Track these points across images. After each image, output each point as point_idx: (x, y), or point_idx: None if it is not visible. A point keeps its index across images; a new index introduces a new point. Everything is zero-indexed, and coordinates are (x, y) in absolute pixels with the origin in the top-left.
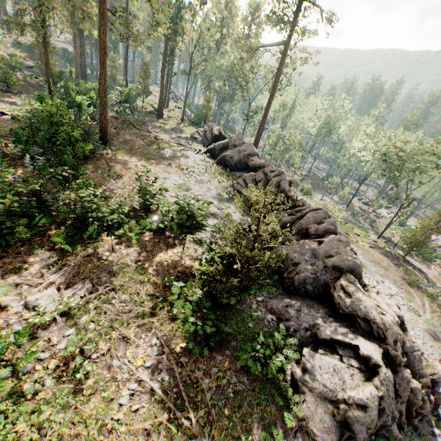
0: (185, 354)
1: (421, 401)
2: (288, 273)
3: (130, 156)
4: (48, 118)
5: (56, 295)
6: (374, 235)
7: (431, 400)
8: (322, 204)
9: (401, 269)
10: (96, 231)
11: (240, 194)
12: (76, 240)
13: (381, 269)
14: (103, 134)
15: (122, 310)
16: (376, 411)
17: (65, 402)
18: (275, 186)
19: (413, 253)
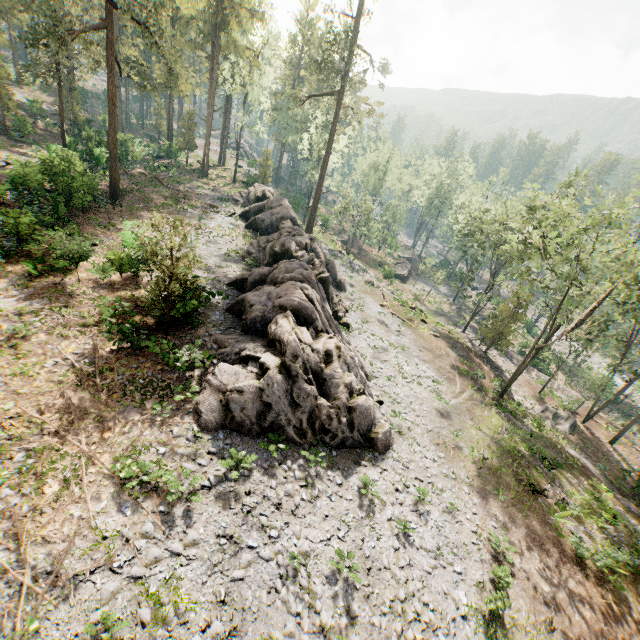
0: (113, 353)
1: (325, 416)
2: (245, 315)
3: (141, 213)
4: (51, 168)
5: (15, 302)
6: (468, 331)
7: (341, 421)
8: (414, 294)
9: (462, 360)
10: (65, 264)
11: (251, 256)
12: (47, 272)
13: (430, 355)
14: (114, 189)
15: (70, 320)
16: (251, 396)
17: (2, 358)
18: (281, 246)
19: (494, 348)
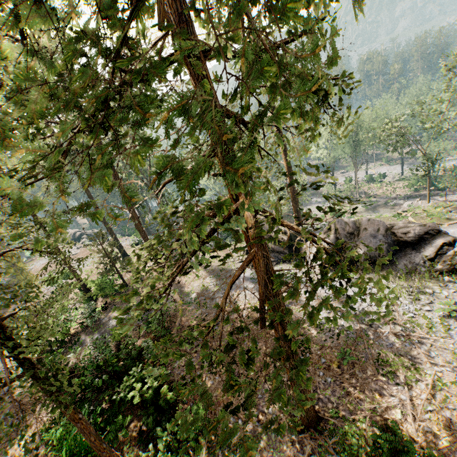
0: None
1: None
2: None
3: (375, 392)
4: None
5: None
6: (405, 201)
7: None
8: None
9: None
10: None
11: None
12: None
13: None
14: (312, 412)
15: None
16: None
17: None
18: None
19: None
